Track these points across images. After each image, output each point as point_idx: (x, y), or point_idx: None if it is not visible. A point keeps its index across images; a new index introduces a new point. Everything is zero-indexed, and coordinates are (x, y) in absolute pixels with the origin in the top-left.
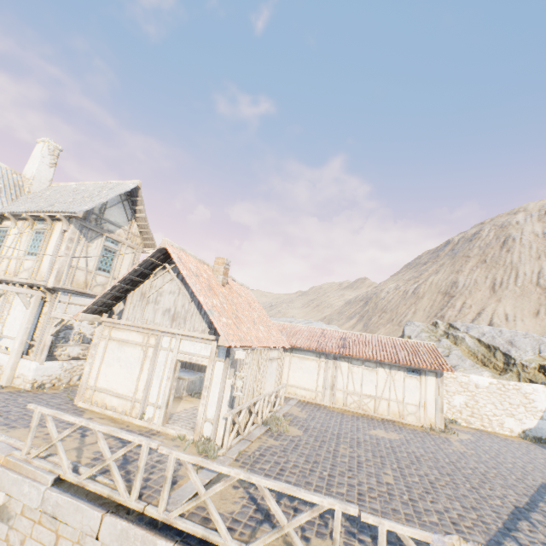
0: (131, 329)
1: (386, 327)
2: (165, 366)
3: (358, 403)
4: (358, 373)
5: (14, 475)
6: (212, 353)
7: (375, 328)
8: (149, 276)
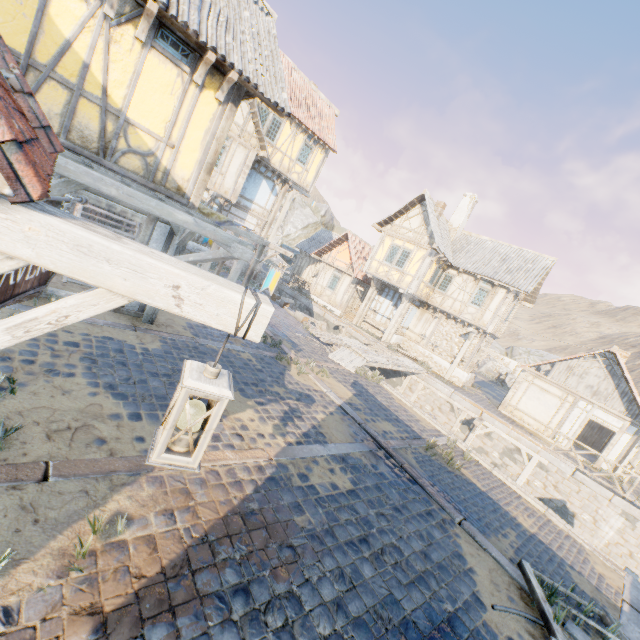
0: (553, 385)
1: None
2: (578, 418)
3: None
4: None
5: (553, 457)
6: (623, 427)
7: None
8: (578, 358)
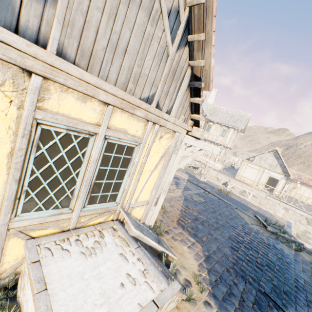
0: (255, 165)
1: (298, 166)
2: (265, 176)
3: (299, 197)
4: (303, 189)
5: (258, 192)
6: (282, 178)
7: (291, 164)
8: (263, 153)
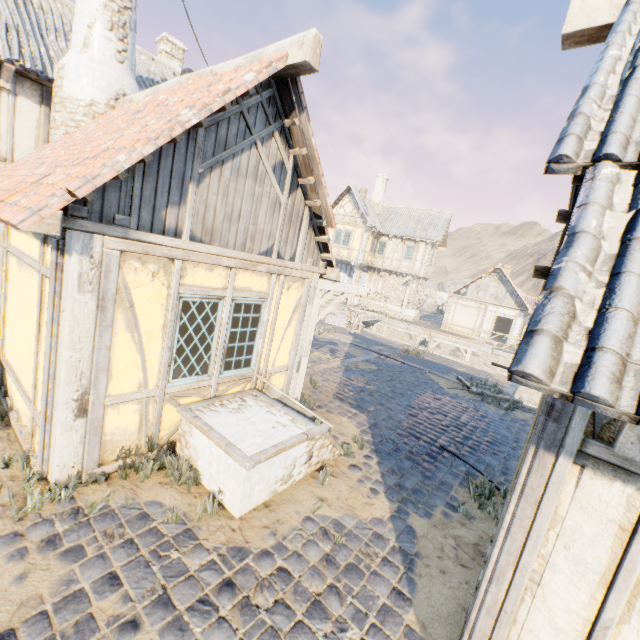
0: (470, 301)
1: None
2: (490, 318)
3: None
4: None
5: (479, 345)
6: (516, 315)
7: None
8: (481, 278)
